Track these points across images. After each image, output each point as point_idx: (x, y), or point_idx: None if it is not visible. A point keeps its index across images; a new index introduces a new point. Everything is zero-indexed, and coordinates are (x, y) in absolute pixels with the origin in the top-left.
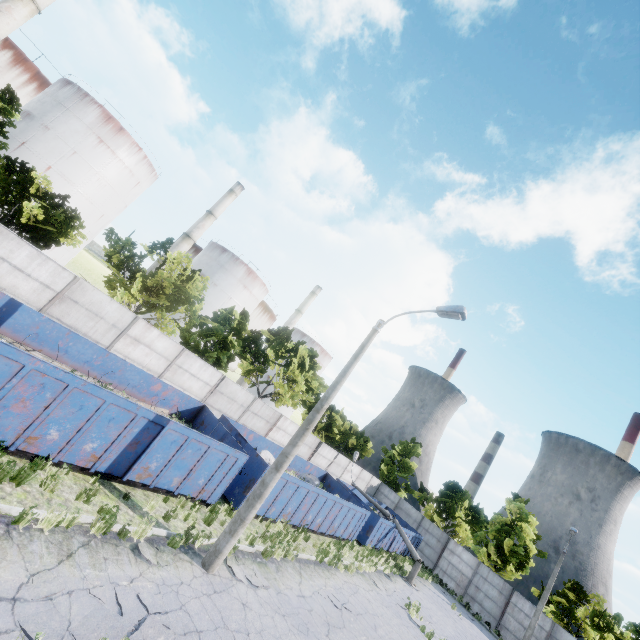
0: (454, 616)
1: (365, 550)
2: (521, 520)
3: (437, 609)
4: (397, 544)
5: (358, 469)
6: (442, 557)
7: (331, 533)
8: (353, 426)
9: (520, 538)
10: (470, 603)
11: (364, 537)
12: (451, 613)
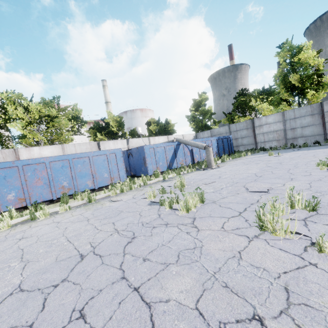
0: (270, 159)
1: (143, 178)
2: (295, 54)
3: (243, 166)
4: (202, 153)
5: (163, 138)
6: (256, 135)
7: (68, 193)
8: (150, 121)
9: (304, 67)
10: (294, 143)
11: (145, 170)
12: (267, 159)
